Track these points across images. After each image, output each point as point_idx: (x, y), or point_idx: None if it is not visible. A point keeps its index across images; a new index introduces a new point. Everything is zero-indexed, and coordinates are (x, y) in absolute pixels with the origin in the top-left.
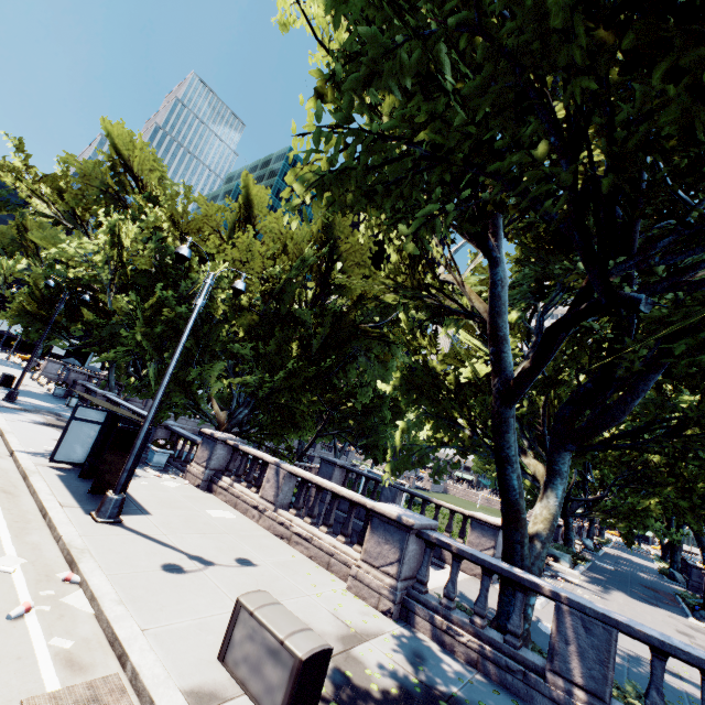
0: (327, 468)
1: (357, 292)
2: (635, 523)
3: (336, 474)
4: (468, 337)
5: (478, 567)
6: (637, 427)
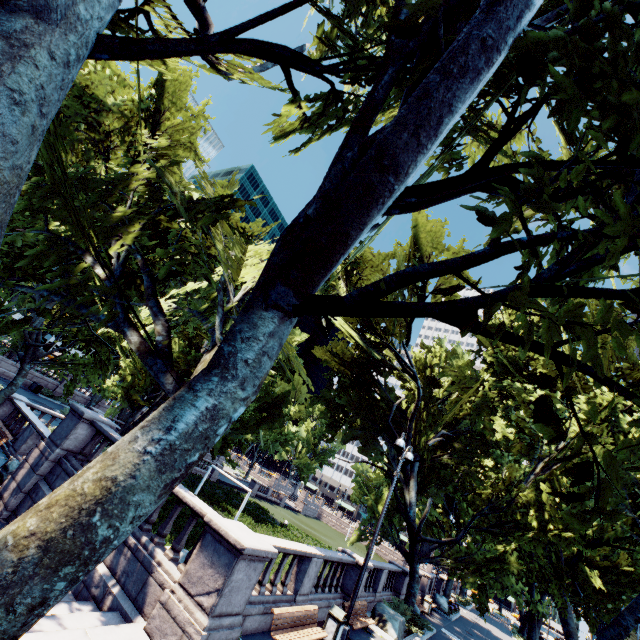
0: (70, 422)
1: (174, 179)
2: (490, 584)
3: (80, 432)
4: (345, 326)
5: (176, 631)
6: (465, 257)
